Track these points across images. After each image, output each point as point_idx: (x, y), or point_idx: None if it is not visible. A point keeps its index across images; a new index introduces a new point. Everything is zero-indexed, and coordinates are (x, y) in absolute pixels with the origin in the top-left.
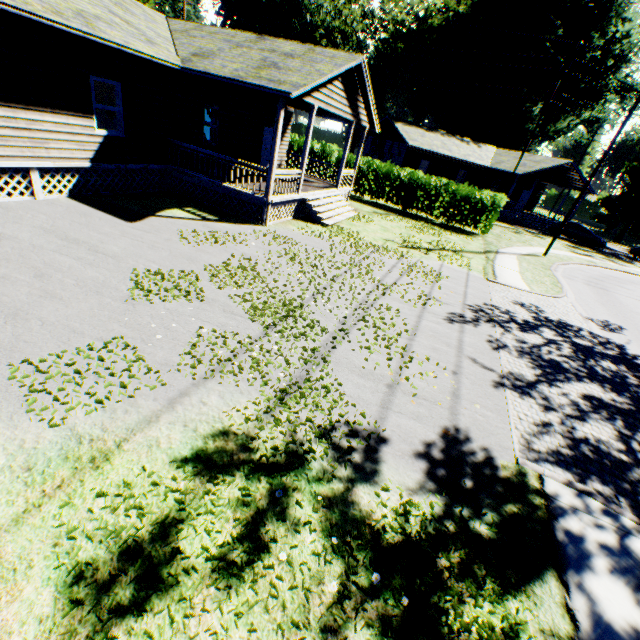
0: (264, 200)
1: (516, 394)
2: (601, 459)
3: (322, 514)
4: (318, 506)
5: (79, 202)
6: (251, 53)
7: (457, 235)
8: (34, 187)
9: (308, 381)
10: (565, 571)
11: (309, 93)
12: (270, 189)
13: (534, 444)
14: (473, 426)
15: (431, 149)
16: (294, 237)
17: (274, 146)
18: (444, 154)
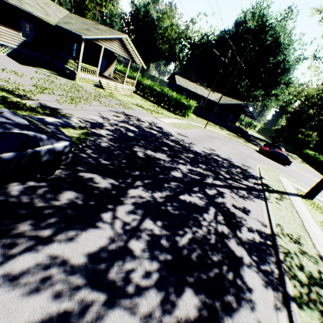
0: (76, 72)
1: (99, 117)
2: (100, 125)
3: (0, 95)
4: (1, 95)
5: (9, 57)
6: (86, 26)
7: (171, 113)
8: None
9: (30, 92)
10: (47, 116)
11: (99, 41)
12: (78, 69)
13: (83, 118)
14: (70, 111)
15: (186, 87)
16: (84, 87)
17: (80, 54)
18: (192, 90)
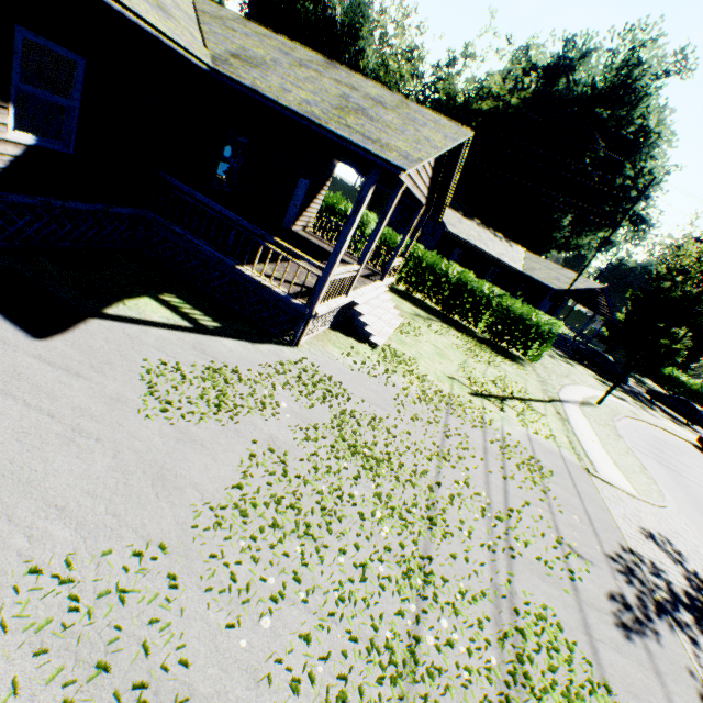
0: (305, 311)
1: None
2: None
3: None
4: None
5: None
6: (323, 81)
7: (509, 362)
8: None
9: None
10: None
11: None
12: (319, 297)
13: None
14: None
15: (469, 240)
16: (341, 376)
17: (344, 236)
18: (481, 248)
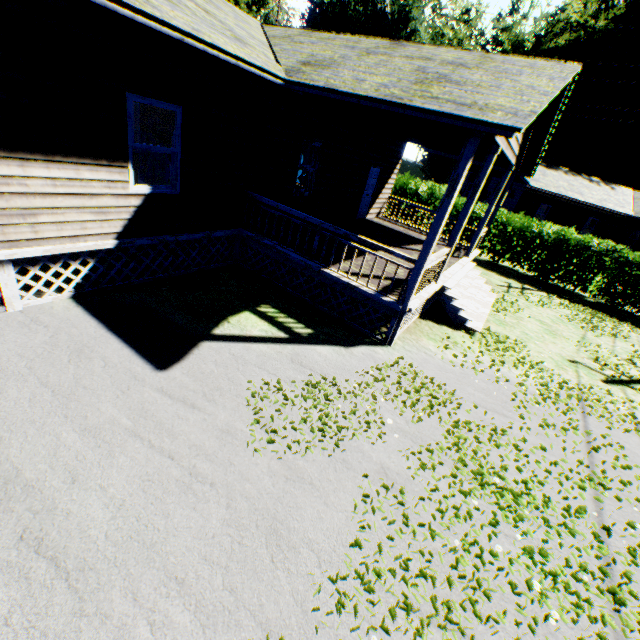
0: (397, 308)
1: None
2: None
3: None
4: None
5: (86, 309)
6: (393, 61)
7: (639, 330)
8: (3, 291)
9: None
10: None
11: None
12: (412, 292)
13: None
14: None
15: (558, 192)
16: (443, 376)
17: (437, 222)
18: (575, 198)
